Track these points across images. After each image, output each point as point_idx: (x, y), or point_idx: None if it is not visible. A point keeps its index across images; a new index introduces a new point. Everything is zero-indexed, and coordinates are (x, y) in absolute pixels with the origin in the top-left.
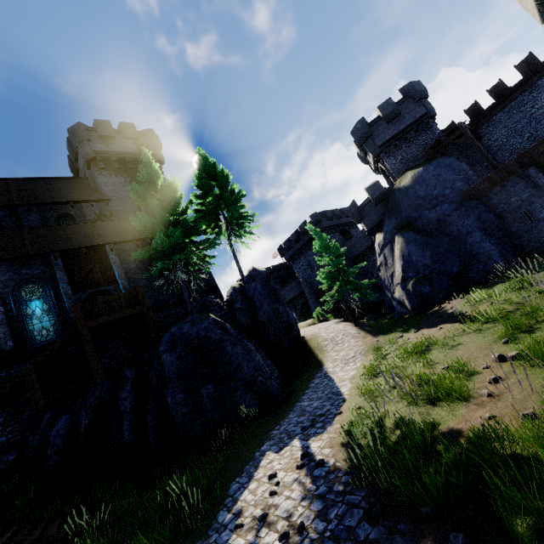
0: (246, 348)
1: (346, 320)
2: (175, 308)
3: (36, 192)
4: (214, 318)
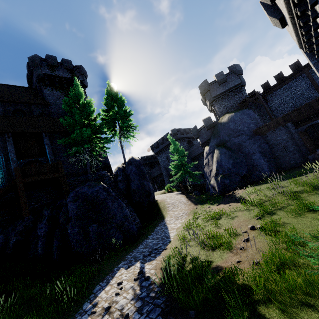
0: (120, 204)
1: (182, 193)
2: (81, 175)
3: (2, 93)
4: (103, 185)
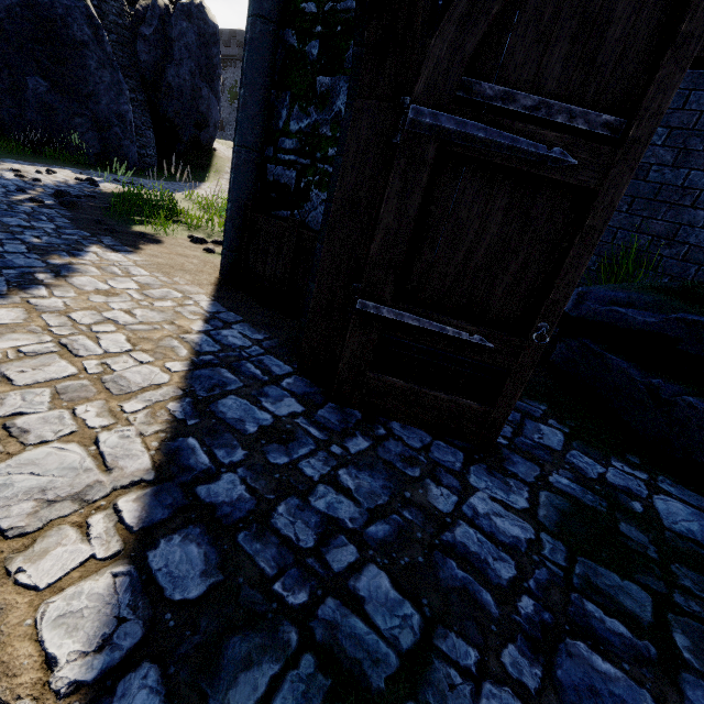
0: (117, 83)
1: None
2: None
3: None
4: (90, 8)
